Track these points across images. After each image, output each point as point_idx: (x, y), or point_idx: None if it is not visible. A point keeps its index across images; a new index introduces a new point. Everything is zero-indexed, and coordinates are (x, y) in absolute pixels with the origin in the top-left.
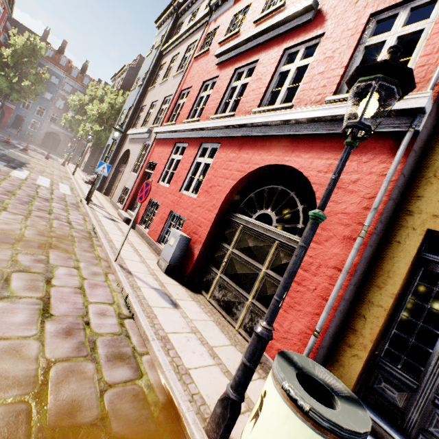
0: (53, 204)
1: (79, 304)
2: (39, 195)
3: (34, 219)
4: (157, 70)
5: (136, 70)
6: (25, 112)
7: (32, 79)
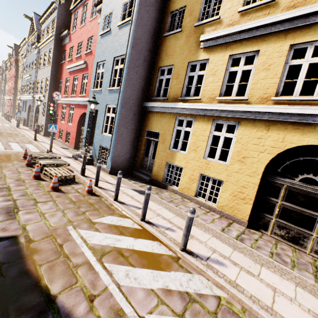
0: None
1: None
2: None
3: None
4: (6, 80)
5: None
6: None
7: None
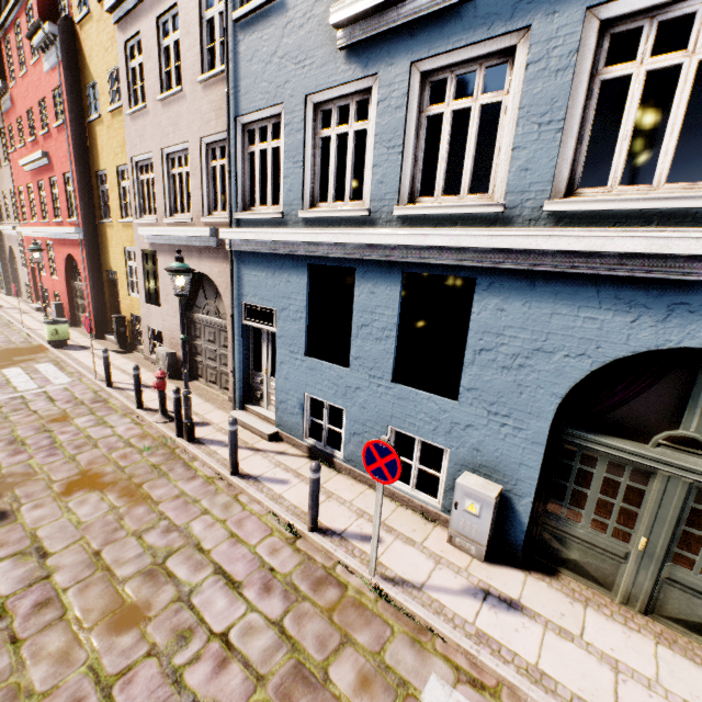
0: None
1: (8, 339)
2: None
3: None
4: None
5: None
6: None
7: None
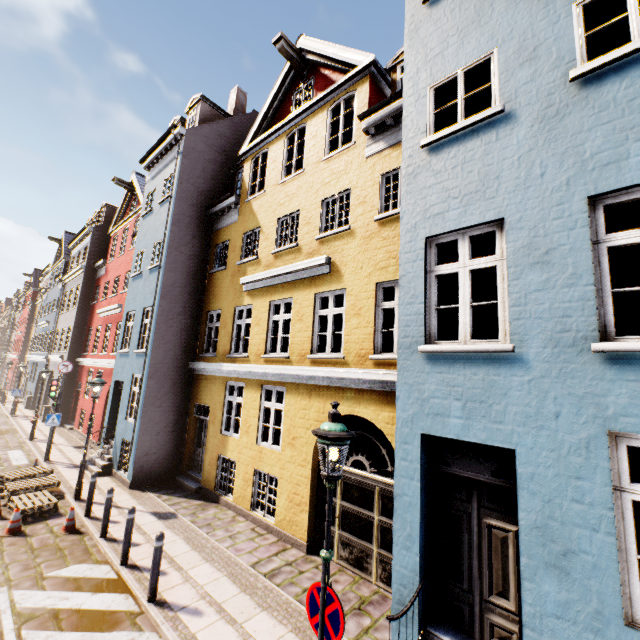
0: None
1: None
2: None
3: None
4: (15, 324)
5: None
6: None
7: None
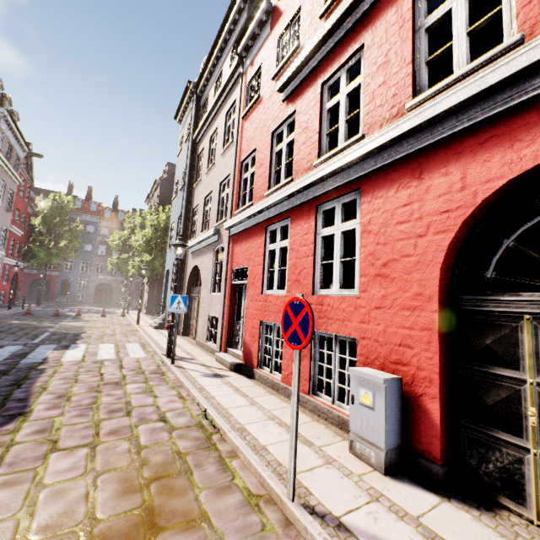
0: (127, 387)
1: None
2: (105, 379)
3: (107, 445)
4: (196, 163)
5: (168, 180)
6: (69, 274)
7: (68, 237)
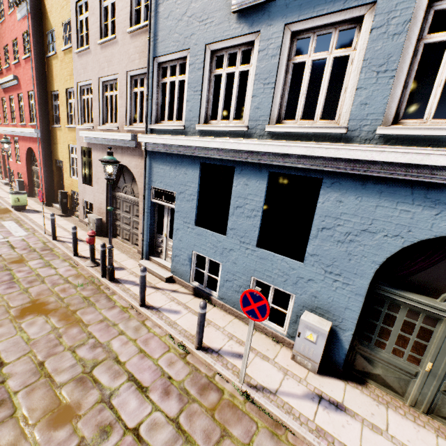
0: None
1: None
2: None
3: None
4: None
5: None
6: None
7: None
